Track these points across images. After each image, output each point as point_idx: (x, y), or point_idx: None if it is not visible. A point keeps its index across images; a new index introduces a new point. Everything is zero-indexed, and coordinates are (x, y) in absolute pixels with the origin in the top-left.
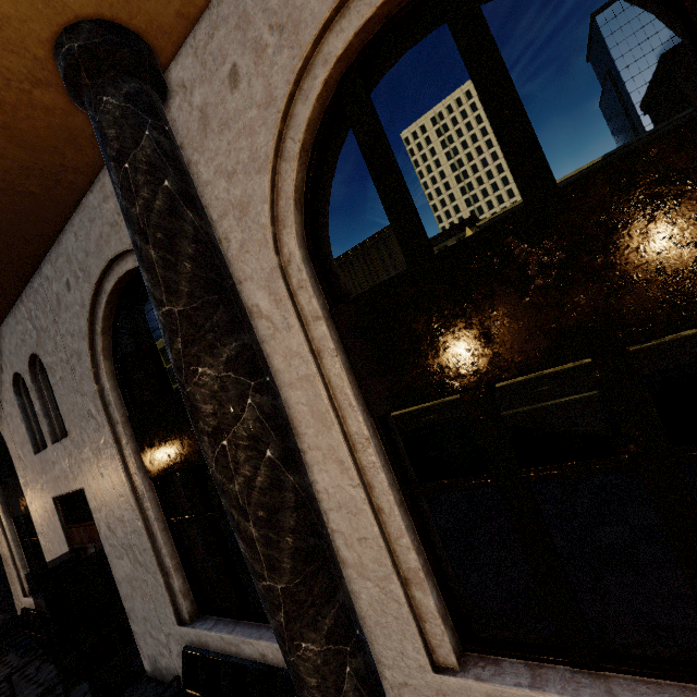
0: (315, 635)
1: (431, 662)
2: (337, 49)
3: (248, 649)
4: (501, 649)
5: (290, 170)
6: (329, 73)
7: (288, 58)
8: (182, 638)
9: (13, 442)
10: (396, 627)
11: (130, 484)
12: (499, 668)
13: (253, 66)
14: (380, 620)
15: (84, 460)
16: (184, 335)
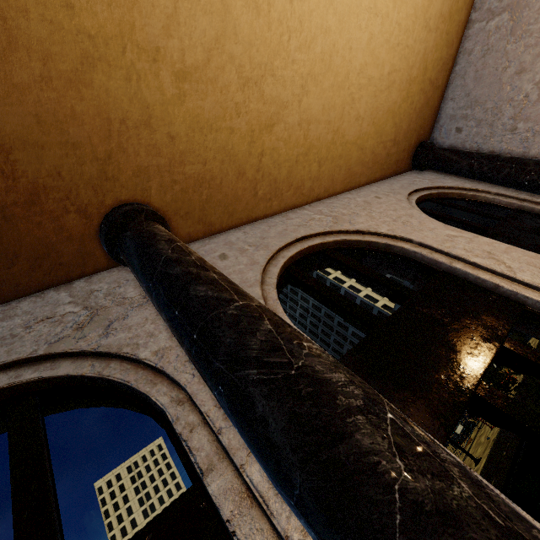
0: None
1: None
2: (289, 255)
3: None
4: None
5: (272, 288)
6: (286, 260)
7: (263, 252)
8: None
9: None
10: None
11: None
12: None
13: (238, 254)
14: None
15: None
16: (271, 319)
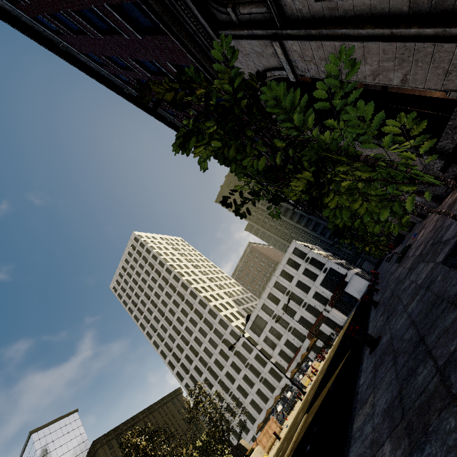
0: None
1: None
2: None
3: None
4: None
5: None
6: None
7: None
8: None
9: None
10: None
11: None
12: None
13: None
14: None
15: None
16: None
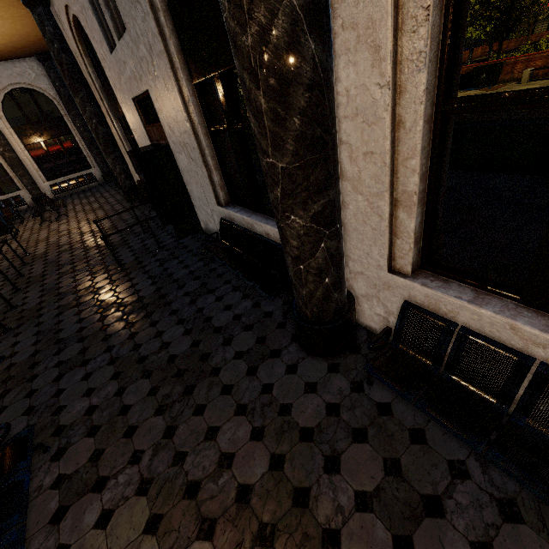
0: (303, 213)
1: (389, 266)
2: None
3: (259, 229)
4: (456, 275)
5: None
6: None
7: None
8: (220, 214)
9: (95, 41)
10: (371, 236)
11: (177, 85)
12: (446, 285)
13: None
14: (359, 228)
15: (142, 58)
16: None
